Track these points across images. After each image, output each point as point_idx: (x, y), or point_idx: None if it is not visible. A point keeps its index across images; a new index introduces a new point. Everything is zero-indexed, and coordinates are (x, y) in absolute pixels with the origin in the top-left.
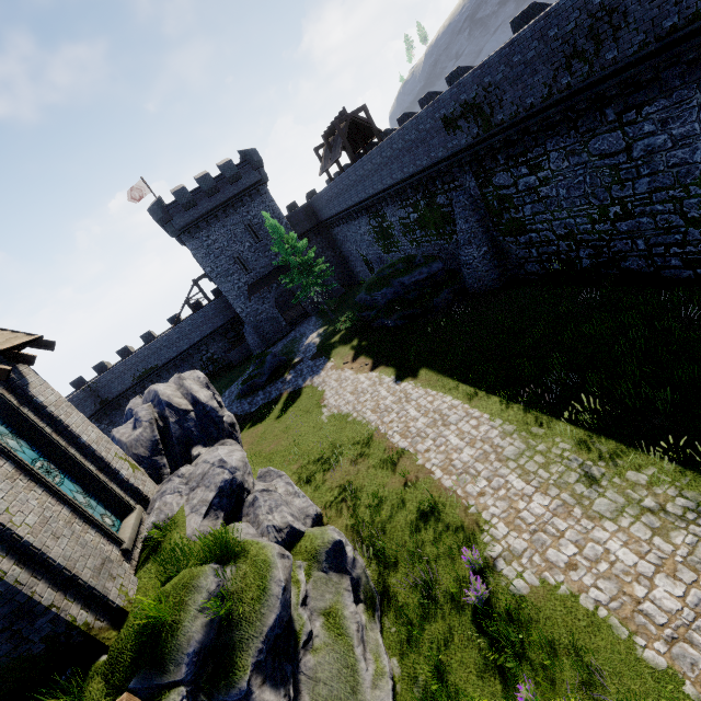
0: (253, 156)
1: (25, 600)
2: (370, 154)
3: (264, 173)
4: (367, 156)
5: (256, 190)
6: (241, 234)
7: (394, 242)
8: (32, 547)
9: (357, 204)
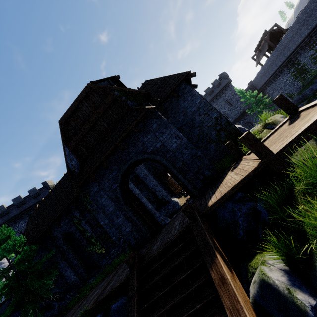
0: (224, 74)
1: (226, 121)
2: (285, 35)
3: (229, 79)
4: (283, 37)
5: (227, 86)
6: (223, 105)
7: (308, 72)
8: (222, 115)
9: (280, 66)
